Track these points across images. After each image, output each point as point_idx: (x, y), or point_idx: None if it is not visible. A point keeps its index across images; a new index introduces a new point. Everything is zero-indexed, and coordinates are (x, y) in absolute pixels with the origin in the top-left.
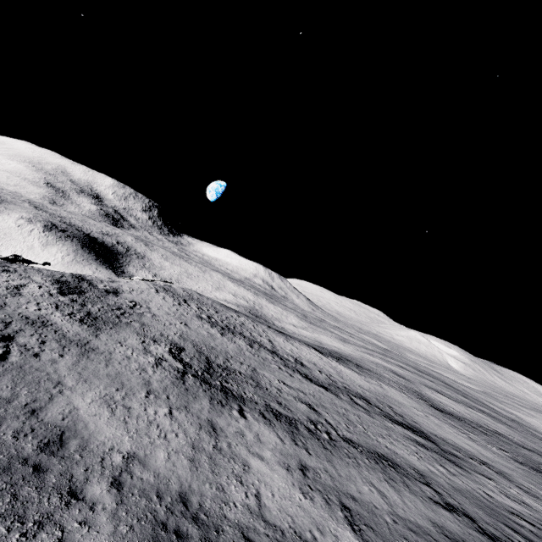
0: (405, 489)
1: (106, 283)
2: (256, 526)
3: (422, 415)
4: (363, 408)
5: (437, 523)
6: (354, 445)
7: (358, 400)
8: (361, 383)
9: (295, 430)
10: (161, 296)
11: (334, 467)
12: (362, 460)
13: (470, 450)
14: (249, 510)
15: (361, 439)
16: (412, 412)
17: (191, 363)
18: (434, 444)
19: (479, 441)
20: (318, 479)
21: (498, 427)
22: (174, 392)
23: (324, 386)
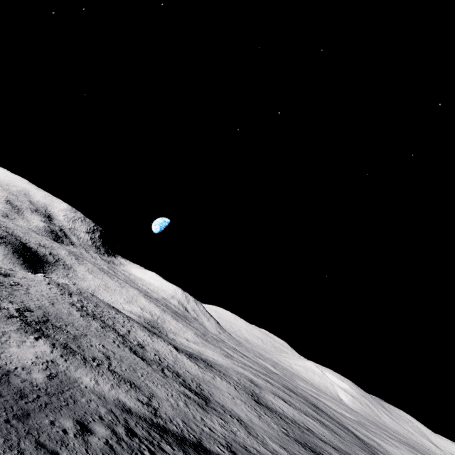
0: (122, 390)
1: (3, 269)
2: None
3: (229, 396)
4: (165, 375)
5: (121, 400)
6: (114, 373)
7: (169, 372)
8: (192, 370)
9: (72, 355)
10: (49, 287)
11: (76, 369)
12: (108, 376)
13: (242, 416)
14: None
15: (127, 375)
16: (220, 392)
17: (28, 316)
18: (204, 402)
19: (266, 419)
20: (55, 366)
21: (317, 428)
22: None
23: (145, 359)
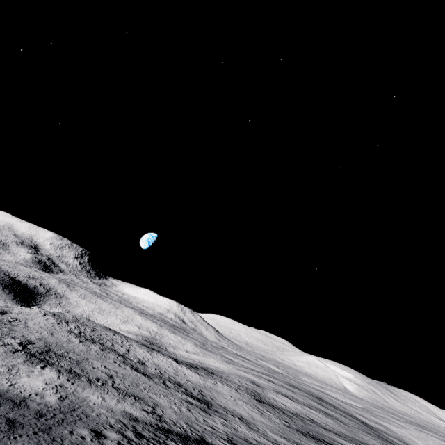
0: (128, 403)
1: None
2: (1, 388)
3: (230, 399)
4: (167, 386)
5: (127, 411)
6: (118, 389)
7: (171, 383)
8: (193, 379)
9: (77, 378)
10: (45, 318)
11: (83, 389)
12: (113, 393)
13: (244, 414)
14: (3, 385)
15: (131, 390)
16: (222, 396)
17: (31, 348)
18: (207, 406)
19: (268, 415)
20: (64, 389)
21: (321, 419)
22: (2, 354)
23: (146, 374)
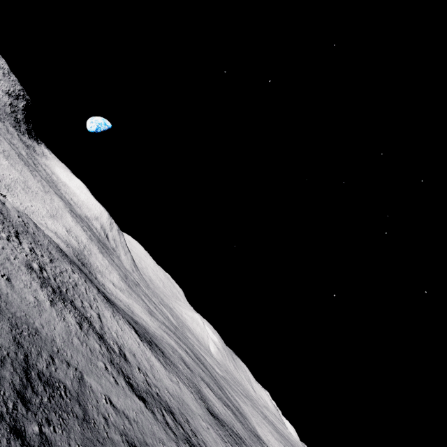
0: None
1: None
2: None
3: (205, 427)
4: (173, 432)
5: None
6: None
7: (168, 416)
8: (167, 383)
9: None
10: None
11: None
12: None
13: None
14: None
15: None
16: (200, 424)
17: (1, 377)
18: None
19: None
20: None
21: (239, 427)
22: None
23: (143, 397)
